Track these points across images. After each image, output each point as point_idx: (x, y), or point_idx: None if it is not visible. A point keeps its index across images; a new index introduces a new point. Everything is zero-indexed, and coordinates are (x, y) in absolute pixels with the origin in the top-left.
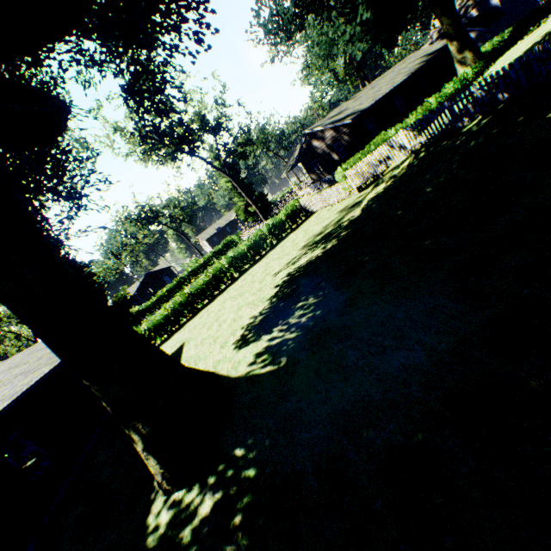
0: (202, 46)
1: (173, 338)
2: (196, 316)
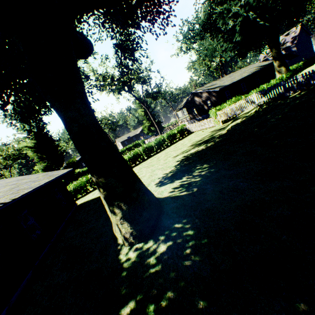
0: (163, 32)
1: None
2: None
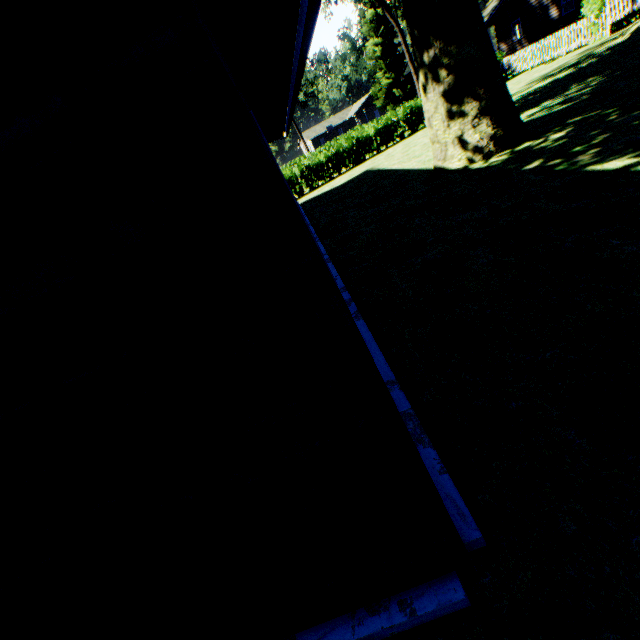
0: None
1: (339, 178)
2: (362, 164)
